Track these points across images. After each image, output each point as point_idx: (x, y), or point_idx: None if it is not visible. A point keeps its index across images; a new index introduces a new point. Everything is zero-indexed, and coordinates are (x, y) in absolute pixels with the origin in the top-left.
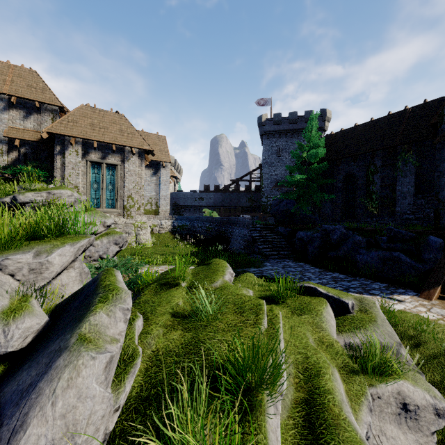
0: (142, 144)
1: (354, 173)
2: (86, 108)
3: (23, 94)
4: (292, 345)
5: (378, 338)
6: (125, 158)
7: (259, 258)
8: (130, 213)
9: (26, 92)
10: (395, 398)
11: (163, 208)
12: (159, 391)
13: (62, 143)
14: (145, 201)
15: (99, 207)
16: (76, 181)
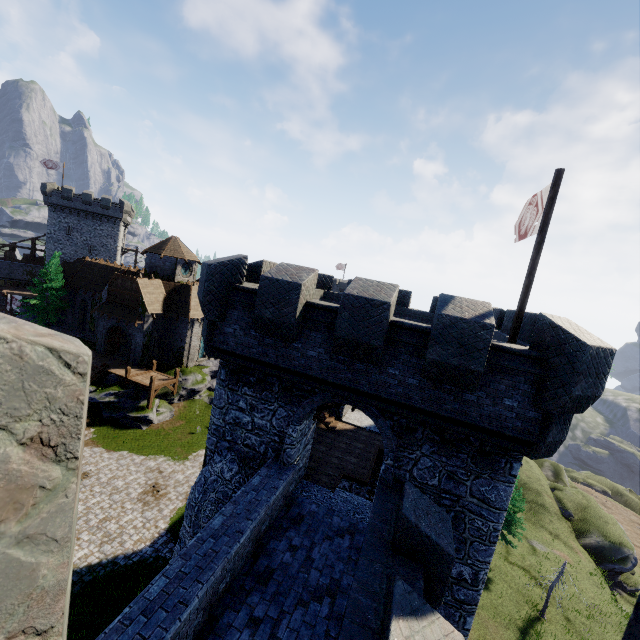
0: None
1: (86, 301)
2: None
3: None
4: None
5: None
6: None
7: None
8: None
9: None
10: None
11: None
12: None
13: None
14: None
15: None
16: None
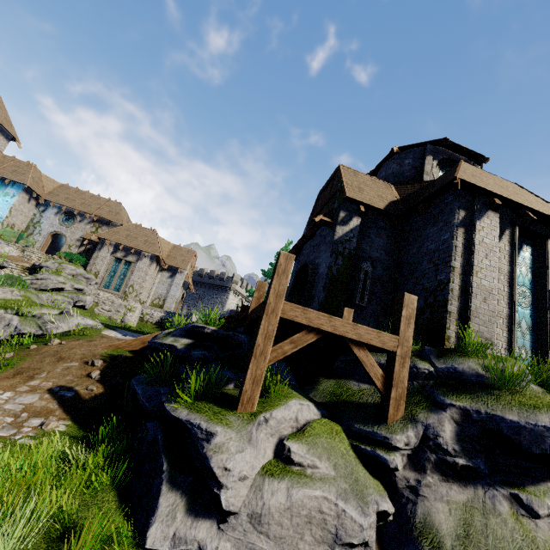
0: (155, 251)
1: None
2: (132, 226)
3: (103, 216)
4: (4, 299)
5: (45, 315)
6: (139, 258)
7: None
8: (127, 297)
9: (105, 214)
10: (9, 320)
11: (168, 305)
12: None
13: (103, 244)
14: (156, 296)
15: (109, 289)
16: (100, 268)
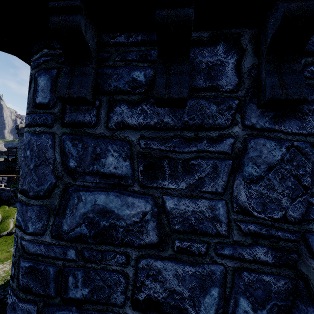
0: None
1: None
2: None
3: None
4: None
5: None
6: None
7: (13, 202)
8: None
9: None
10: None
11: None
12: (3, 218)
13: None
14: None
15: None
16: None
